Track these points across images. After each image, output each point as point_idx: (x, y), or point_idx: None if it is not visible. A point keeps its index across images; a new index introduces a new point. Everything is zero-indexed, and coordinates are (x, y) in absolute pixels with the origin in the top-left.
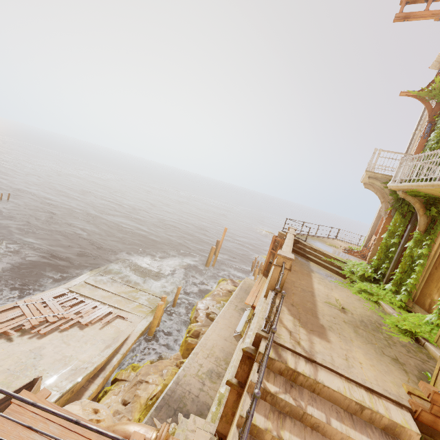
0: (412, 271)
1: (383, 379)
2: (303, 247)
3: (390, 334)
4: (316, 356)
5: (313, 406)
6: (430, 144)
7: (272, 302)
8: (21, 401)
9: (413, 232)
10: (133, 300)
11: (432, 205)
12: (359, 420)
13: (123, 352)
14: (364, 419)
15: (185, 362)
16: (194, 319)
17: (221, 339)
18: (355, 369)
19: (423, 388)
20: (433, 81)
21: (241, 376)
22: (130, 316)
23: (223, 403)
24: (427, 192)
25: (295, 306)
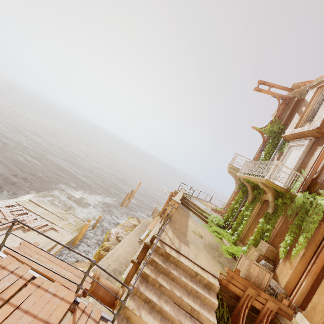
0: (241, 223)
1: (211, 267)
2: (188, 202)
3: (222, 252)
4: (181, 251)
5: (174, 270)
6: (261, 157)
7: (164, 219)
8: (42, 234)
9: (245, 202)
10: (64, 219)
11: (255, 189)
12: (194, 280)
13: (52, 253)
14: (197, 280)
15: (98, 262)
16: (106, 239)
17: (125, 252)
18: (198, 260)
19: (226, 269)
20: (267, 125)
21: (140, 258)
22: (61, 230)
23: (123, 280)
24: (253, 181)
25: (175, 229)
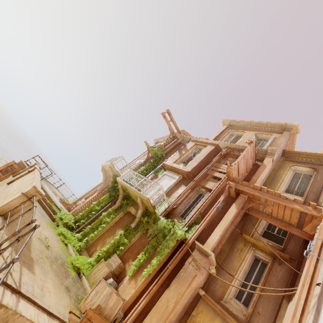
0: (96, 229)
1: (59, 304)
2: None
3: (68, 269)
4: (23, 287)
5: None
6: (139, 171)
7: (18, 230)
8: None
9: (110, 208)
10: None
11: (126, 199)
12: None
13: None
14: None
15: None
16: None
17: None
18: (46, 297)
19: (84, 307)
20: (155, 147)
21: None
22: None
23: None
24: (130, 192)
25: (15, 237)
